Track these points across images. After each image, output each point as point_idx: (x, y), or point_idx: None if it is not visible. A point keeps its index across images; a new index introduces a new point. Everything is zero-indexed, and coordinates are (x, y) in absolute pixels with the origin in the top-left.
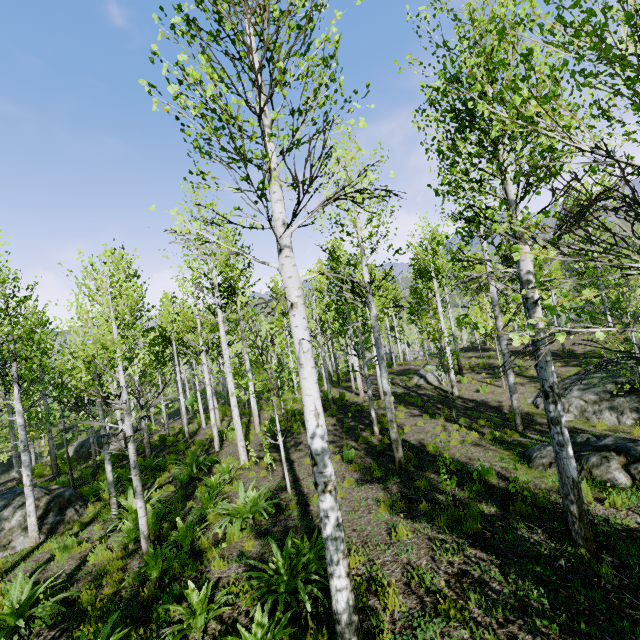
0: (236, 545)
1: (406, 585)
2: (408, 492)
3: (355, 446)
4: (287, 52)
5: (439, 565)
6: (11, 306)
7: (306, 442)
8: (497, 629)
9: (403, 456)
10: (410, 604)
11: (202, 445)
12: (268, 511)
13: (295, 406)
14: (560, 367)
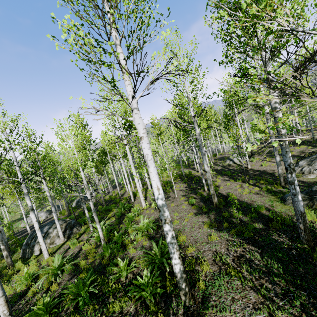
0: (140, 243)
1: (213, 261)
2: (219, 218)
3: (195, 197)
4: (115, 2)
5: (230, 252)
6: (33, 147)
7: (172, 196)
8: (254, 281)
9: (217, 201)
10: (214, 269)
11: (126, 199)
12: (153, 228)
13: (168, 179)
14: (310, 149)
